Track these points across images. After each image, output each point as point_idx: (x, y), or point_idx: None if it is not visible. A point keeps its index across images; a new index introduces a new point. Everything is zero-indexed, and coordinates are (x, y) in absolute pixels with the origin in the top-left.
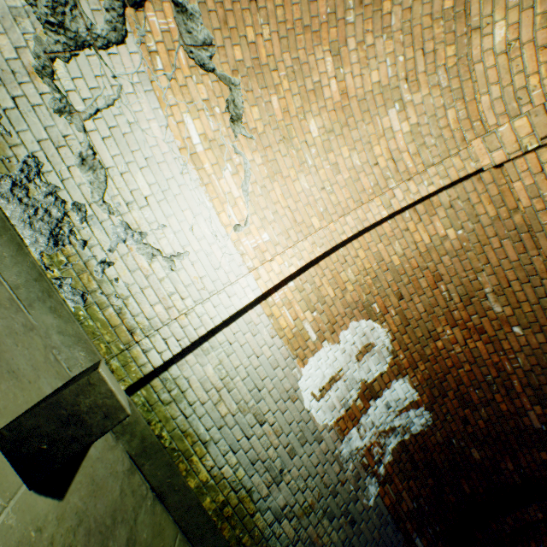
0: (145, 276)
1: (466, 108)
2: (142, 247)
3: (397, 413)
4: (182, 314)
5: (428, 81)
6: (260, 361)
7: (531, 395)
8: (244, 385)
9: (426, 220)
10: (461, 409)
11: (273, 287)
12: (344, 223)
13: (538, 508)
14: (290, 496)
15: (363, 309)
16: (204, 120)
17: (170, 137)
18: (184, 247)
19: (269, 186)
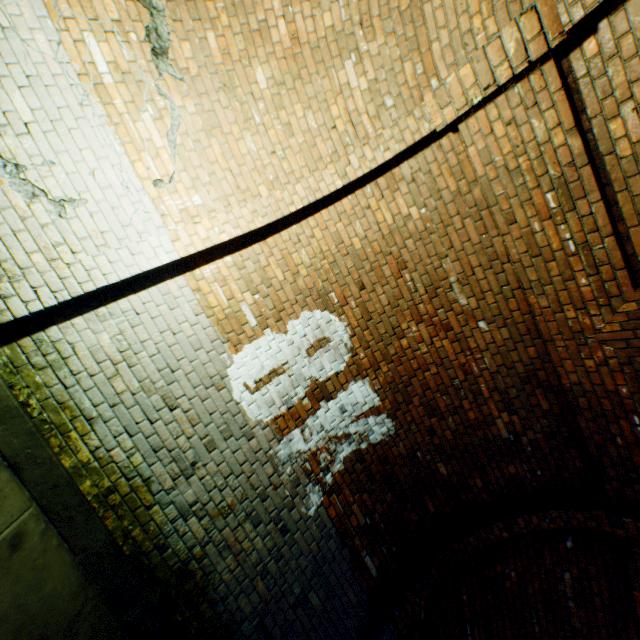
0: (21, 218)
1: (422, 60)
2: (18, 182)
3: (353, 418)
4: (64, 265)
5: (384, 28)
6: (177, 339)
7: (498, 400)
8: (152, 363)
9: (389, 196)
10: (427, 418)
11: (204, 259)
12: (294, 192)
13: (503, 527)
14: (203, 492)
15: (319, 298)
16: (115, 46)
17: (65, 57)
18: (80, 193)
19: (205, 142)
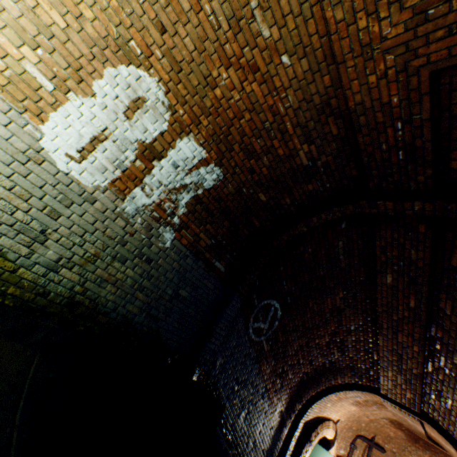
0: None
1: None
2: None
3: (187, 172)
4: None
5: None
6: None
7: (300, 135)
8: None
9: None
10: (247, 162)
11: None
12: None
13: (304, 226)
14: (64, 251)
15: (119, 51)
16: None
17: None
18: None
19: None
